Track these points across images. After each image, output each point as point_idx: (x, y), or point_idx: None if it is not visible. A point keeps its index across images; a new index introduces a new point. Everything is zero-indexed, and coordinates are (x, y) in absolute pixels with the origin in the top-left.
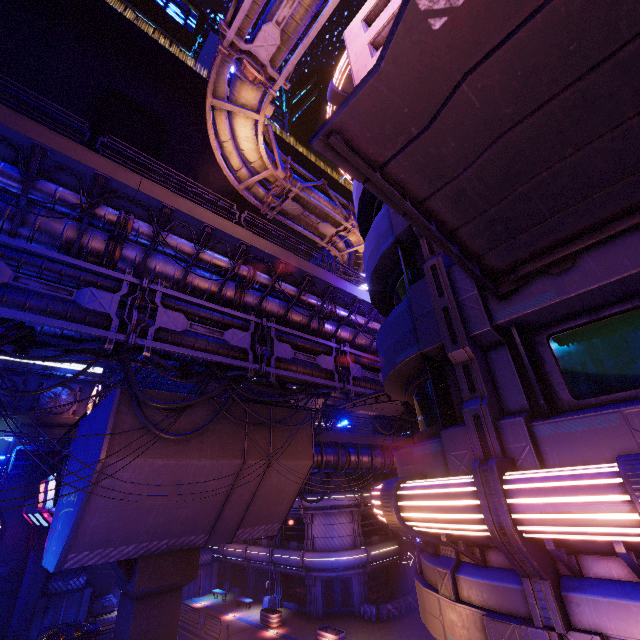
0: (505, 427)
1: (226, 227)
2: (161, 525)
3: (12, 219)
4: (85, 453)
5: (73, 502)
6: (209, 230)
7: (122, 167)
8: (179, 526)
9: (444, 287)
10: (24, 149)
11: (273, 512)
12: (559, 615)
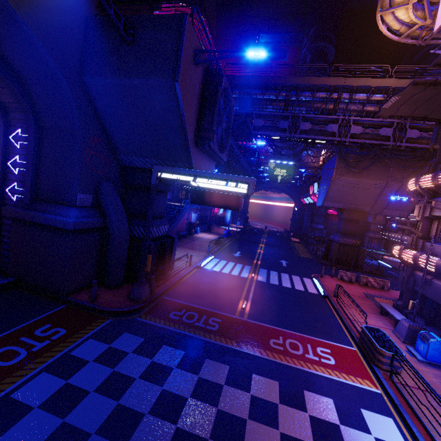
0: (436, 166)
1: (382, 83)
2: (352, 200)
3: (308, 107)
4: (327, 175)
5: (325, 188)
6: (373, 88)
7: (338, 78)
8: (358, 202)
9: (440, 124)
10: (311, 86)
11: (404, 207)
12: (425, 201)
